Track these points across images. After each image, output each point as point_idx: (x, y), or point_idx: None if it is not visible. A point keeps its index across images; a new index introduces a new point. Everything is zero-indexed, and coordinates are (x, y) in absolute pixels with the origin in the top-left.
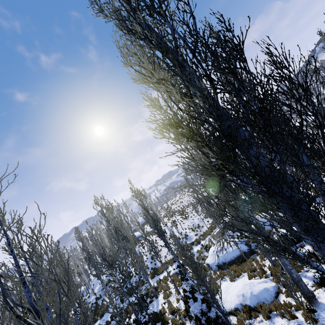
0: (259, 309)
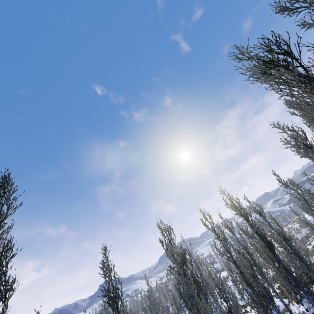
0: None
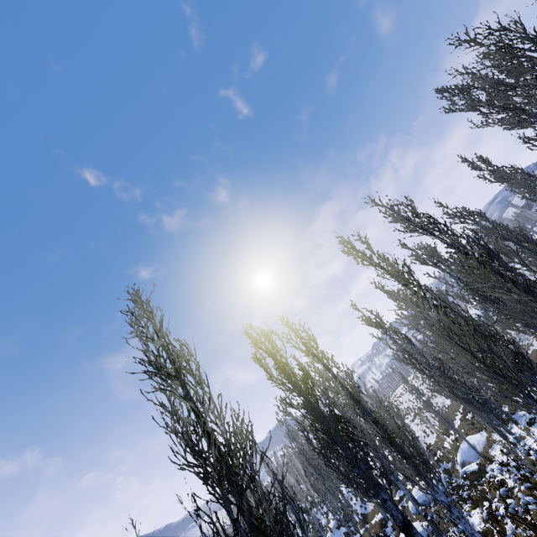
0: None
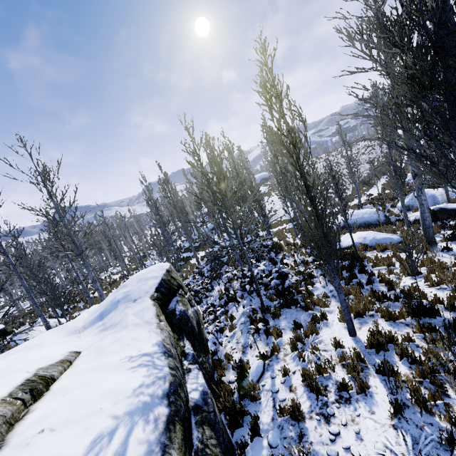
0: (376, 245)
